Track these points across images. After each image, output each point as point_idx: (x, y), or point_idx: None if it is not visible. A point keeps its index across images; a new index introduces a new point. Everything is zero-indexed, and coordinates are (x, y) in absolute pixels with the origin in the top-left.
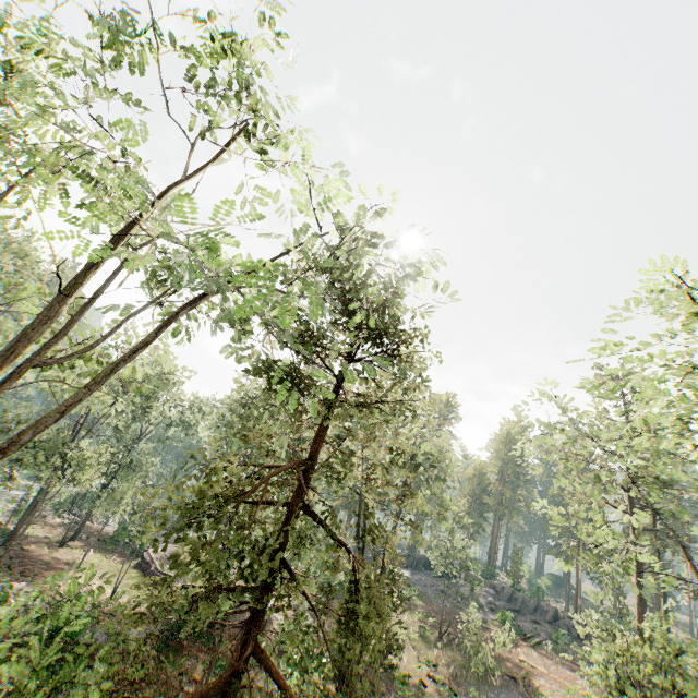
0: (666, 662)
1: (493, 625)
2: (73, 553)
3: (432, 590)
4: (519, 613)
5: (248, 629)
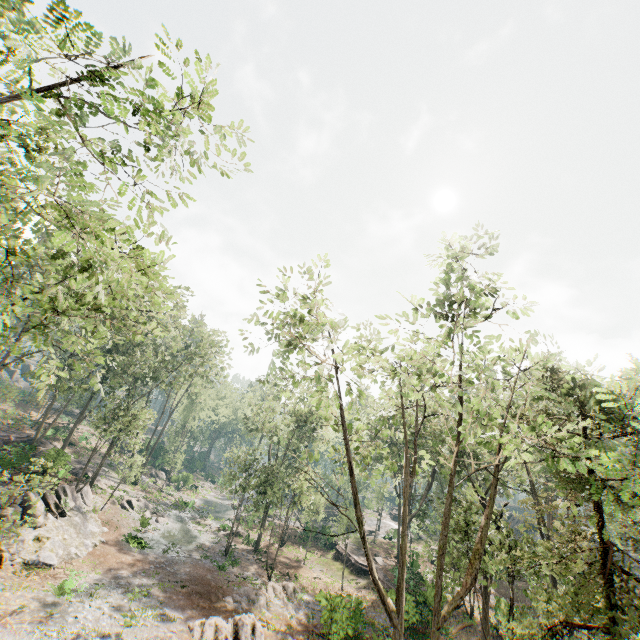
0: None
1: None
2: (291, 551)
3: None
4: None
5: None
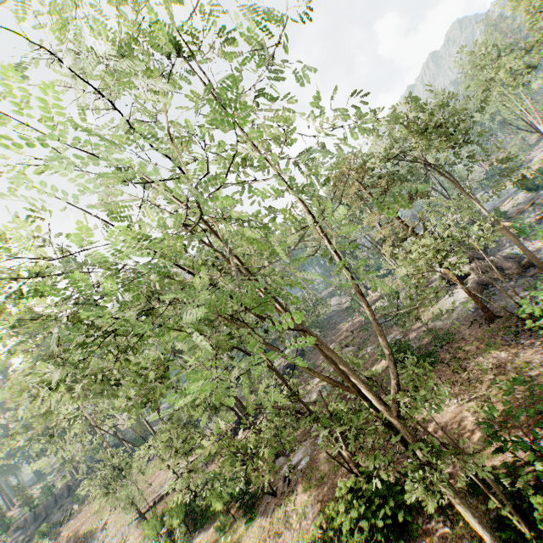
0: (116, 461)
1: None
2: None
3: None
4: (48, 516)
5: None
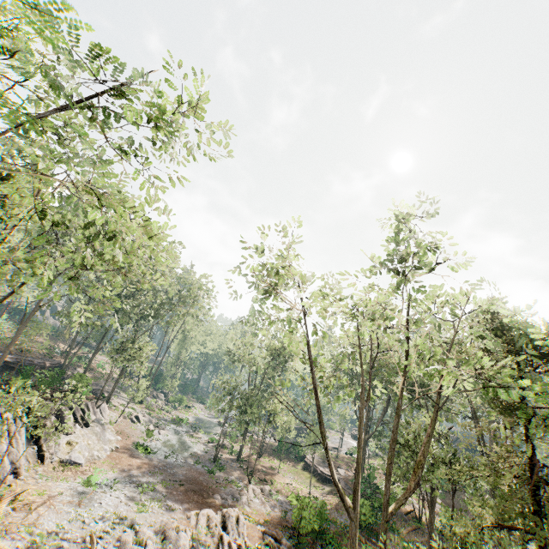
0: None
1: None
2: (267, 461)
3: None
4: None
5: None
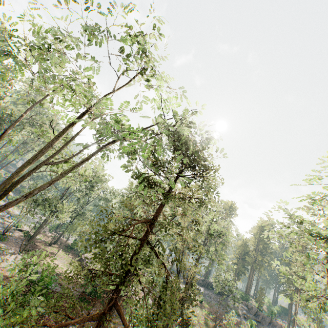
0: None
1: (244, 326)
2: (53, 249)
3: (214, 300)
4: (260, 322)
5: (113, 293)
